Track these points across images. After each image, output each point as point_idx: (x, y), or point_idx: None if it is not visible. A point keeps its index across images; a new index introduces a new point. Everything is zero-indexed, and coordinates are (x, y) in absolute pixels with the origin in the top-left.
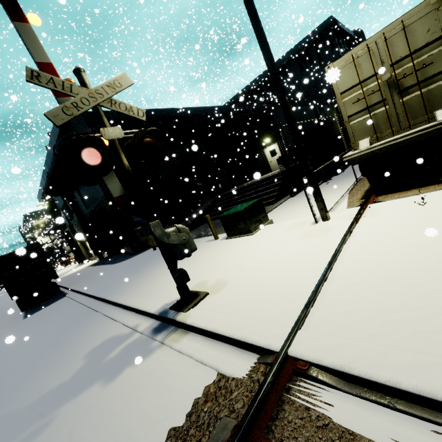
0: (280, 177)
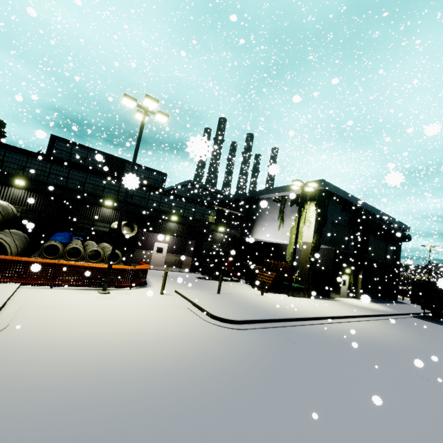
0: None
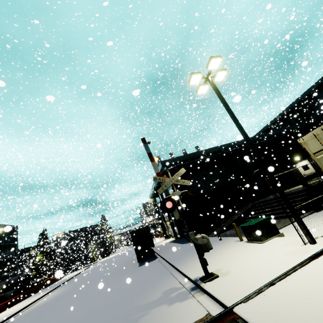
0: (303, 193)
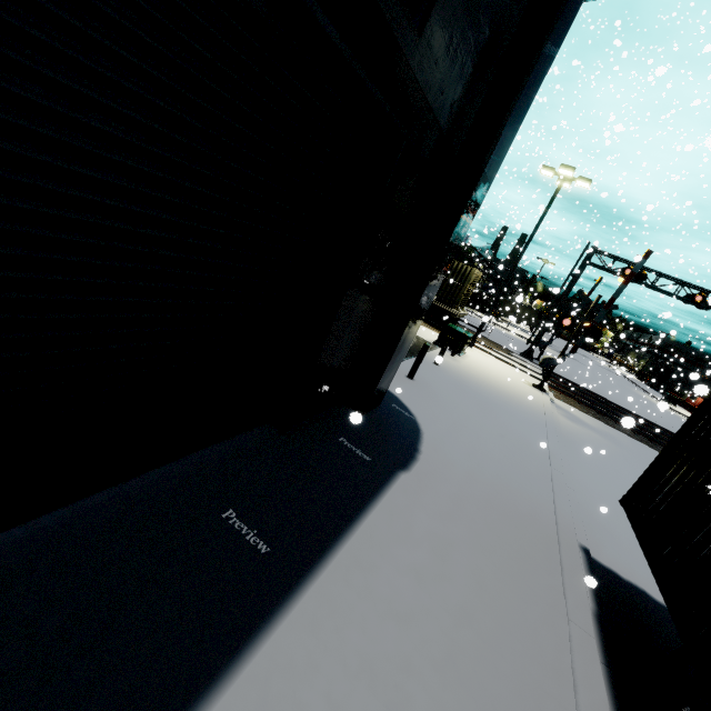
0: None
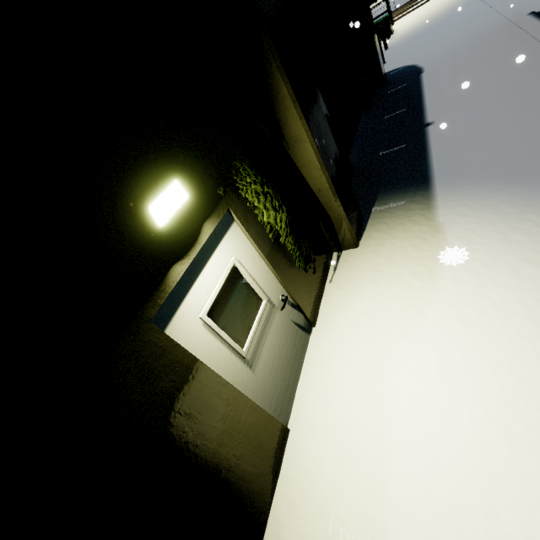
0: None
